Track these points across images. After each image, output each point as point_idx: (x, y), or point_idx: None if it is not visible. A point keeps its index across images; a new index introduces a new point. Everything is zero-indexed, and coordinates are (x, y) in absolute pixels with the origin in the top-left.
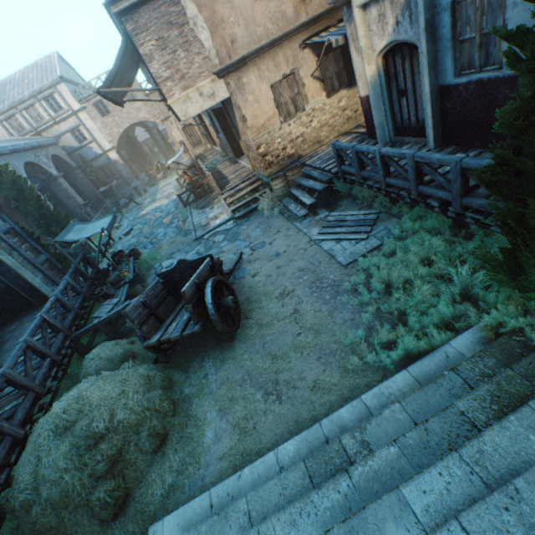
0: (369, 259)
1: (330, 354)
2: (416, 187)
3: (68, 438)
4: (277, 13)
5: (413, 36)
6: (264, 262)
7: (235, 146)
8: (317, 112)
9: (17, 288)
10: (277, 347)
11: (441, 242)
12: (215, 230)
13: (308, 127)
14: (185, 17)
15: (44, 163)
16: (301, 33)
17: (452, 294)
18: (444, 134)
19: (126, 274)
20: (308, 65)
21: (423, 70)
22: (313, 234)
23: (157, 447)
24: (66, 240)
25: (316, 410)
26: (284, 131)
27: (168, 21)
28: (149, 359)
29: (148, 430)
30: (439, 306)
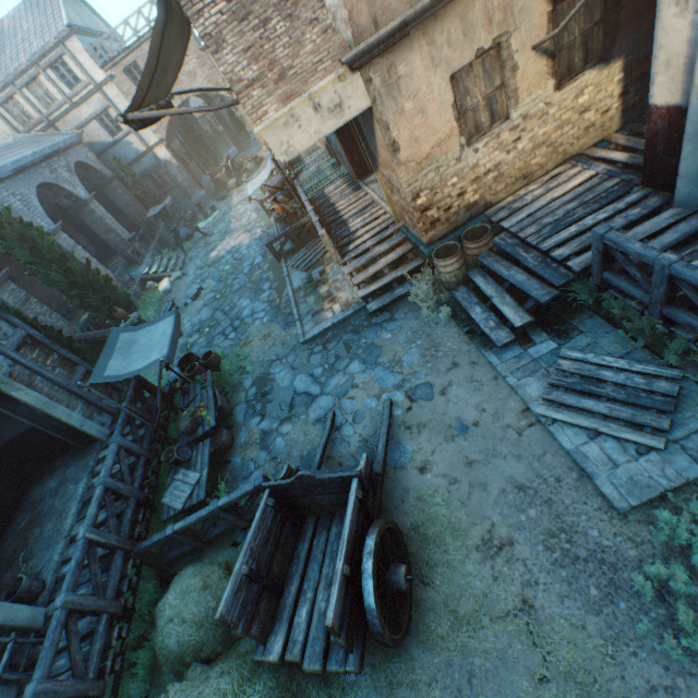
0: (689, 525)
1: None
2: None
3: None
4: None
5: None
6: (437, 440)
7: (356, 159)
8: (531, 120)
9: (49, 431)
10: (499, 696)
11: None
12: (334, 327)
13: (511, 151)
14: None
15: (65, 180)
16: None
17: None
18: None
19: (204, 415)
20: (531, 23)
21: None
22: (530, 395)
23: None
24: (107, 378)
25: None
26: (465, 163)
27: None
28: None
29: None
30: None
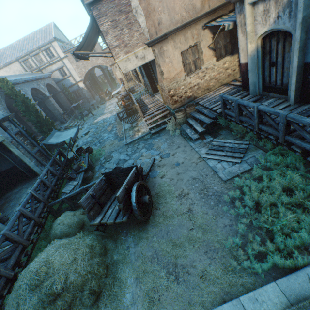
0: (243, 180)
1: (214, 250)
2: (284, 136)
3: (37, 293)
4: (189, 5)
5: (289, 26)
6: (169, 168)
7: (153, 86)
8: (209, 70)
9: (20, 168)
10: (176, 236)
11: (299, 176)
12: (138, 139)
13: (202, 79)
14: (130, 7)
15: (42, 88)
16: (204, 18)
17: (309, 222)
18: (302, 95)
19: (83, 164)
20: (206, 40)
21: (294, 51)
22: (202, 153)
23: (94, 302)
24: (49, 143)
25: (204, 297)
26: (186, 81)
27: (119, 9)
28: (93, 226)
29: (89, 289)
30: (301, 233)
